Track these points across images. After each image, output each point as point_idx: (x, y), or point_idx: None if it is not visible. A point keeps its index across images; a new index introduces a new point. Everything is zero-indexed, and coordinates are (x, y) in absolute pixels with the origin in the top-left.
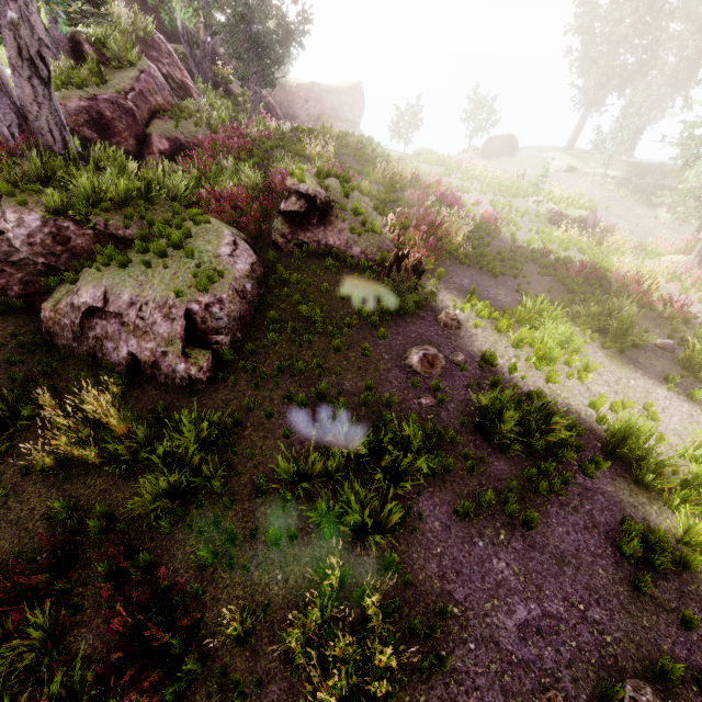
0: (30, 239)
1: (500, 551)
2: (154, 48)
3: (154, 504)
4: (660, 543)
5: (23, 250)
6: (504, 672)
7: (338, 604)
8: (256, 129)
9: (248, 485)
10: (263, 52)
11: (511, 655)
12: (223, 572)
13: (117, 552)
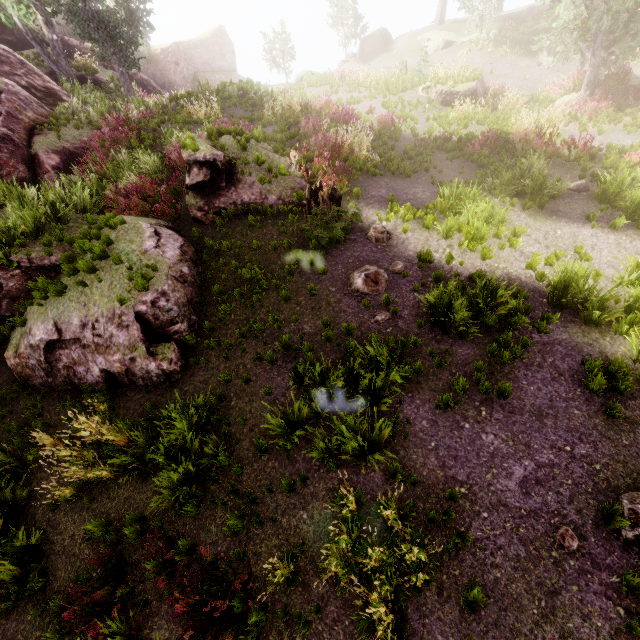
0: None
1: (486, 426)
2: (3, 63)
3: (174, 494)
4: (620, 369)
5: None
6: (518, 527)
7: (362, 521)
8: (136, 112)
9: (250, 448)
10: (112, 27)
11: (520, 510)
12: (255, 529)
13: (159, 546)
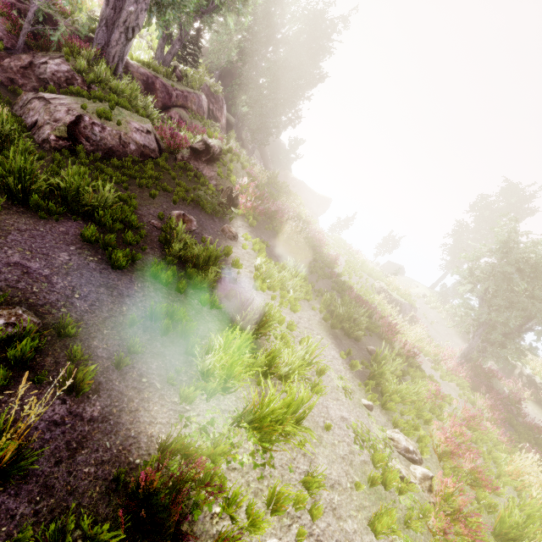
0: (55, 73)
1: (77, 257)
2: (215, 99)
3: None
4: (189, 332)
5: (48, 75)
6: None
7: None
8: (232, 146)
9: None
10: (269, 132)
11: None
12: None
13: None
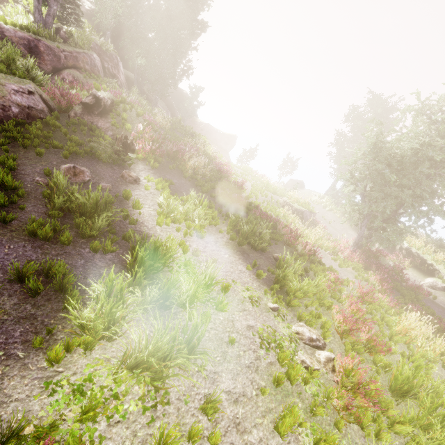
0: None
1: None
2: (108, 57)
3: None
4: (68, 285)
5: None
6: None
7: None
8: (131, 99)
9: None
10: (166, 83)
11: None
12: None
13: None
